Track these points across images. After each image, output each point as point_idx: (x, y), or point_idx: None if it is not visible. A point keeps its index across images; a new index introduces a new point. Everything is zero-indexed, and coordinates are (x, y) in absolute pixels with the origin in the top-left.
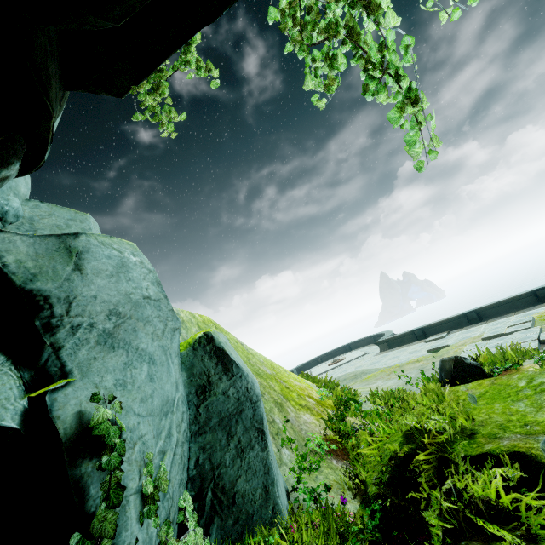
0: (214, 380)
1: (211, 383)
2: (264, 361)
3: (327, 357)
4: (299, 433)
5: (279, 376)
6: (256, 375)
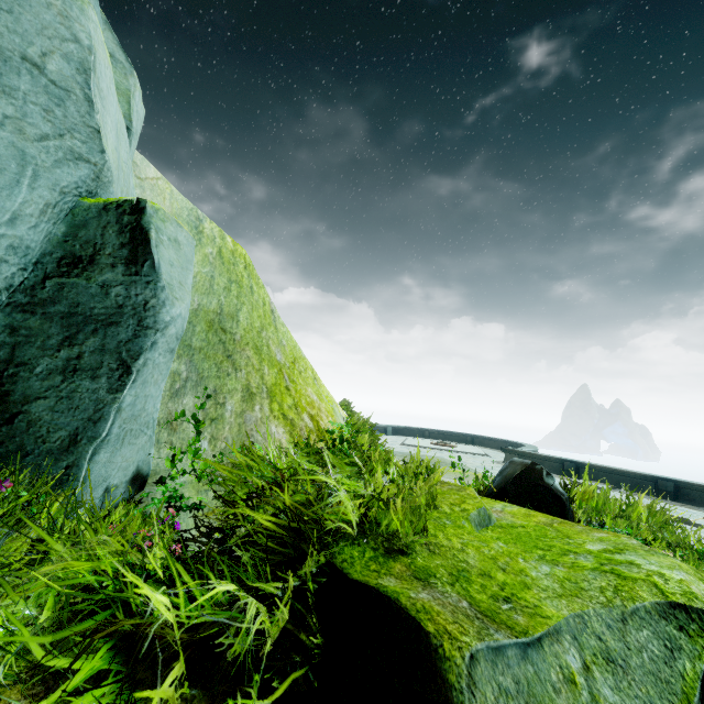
0: (102, 261)
1: (94, 263)
2: (287, 346)
3: (438, 435)
4: (244, 436)
5: (291, 372)
6: (252, 347)
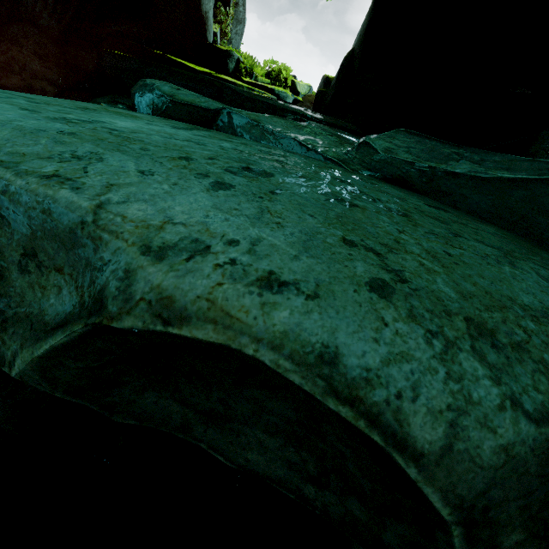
0: (239, 5)
1: (238, 5)
2: None
3: None
4: None
5: None
6: None
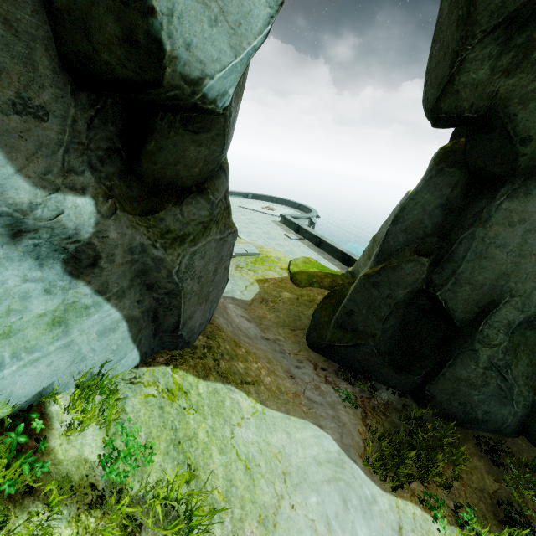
0: None
1: None
2: None
3: (281, 202)
4: None
5: None
6: None
